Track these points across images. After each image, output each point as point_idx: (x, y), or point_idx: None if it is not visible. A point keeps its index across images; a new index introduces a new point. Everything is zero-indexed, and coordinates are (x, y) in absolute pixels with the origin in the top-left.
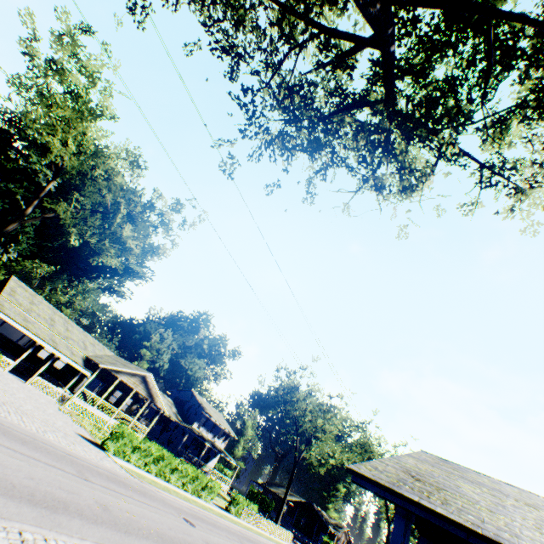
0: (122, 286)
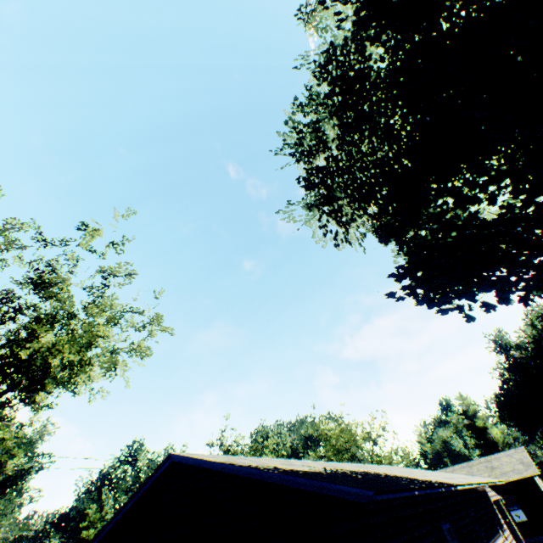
0: (24, 492)
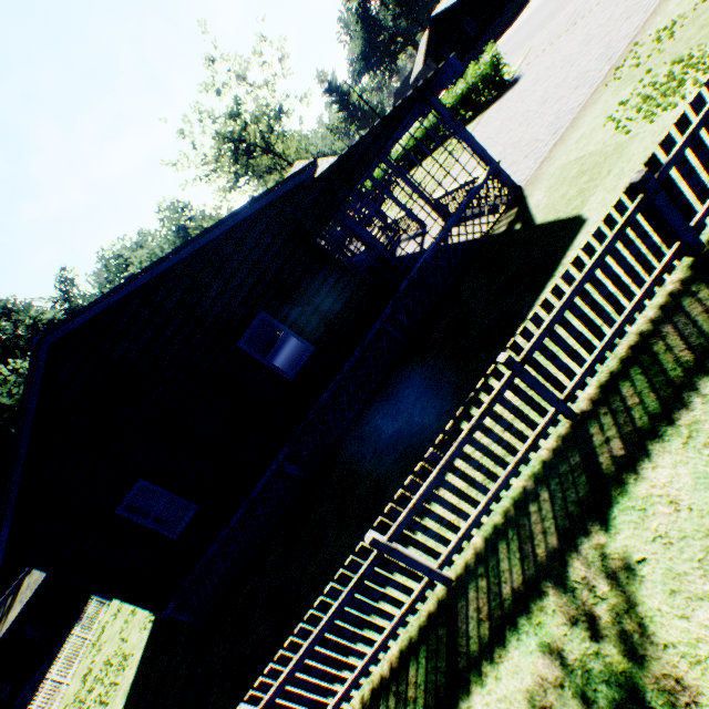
0: None
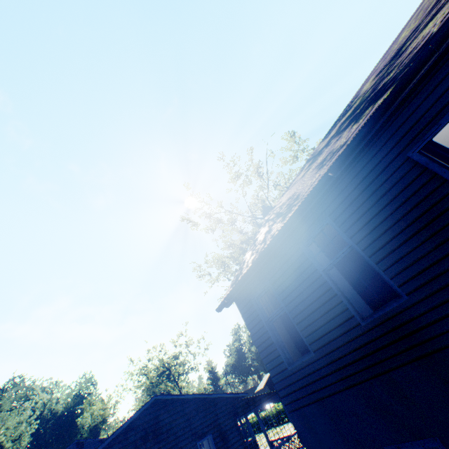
0: None
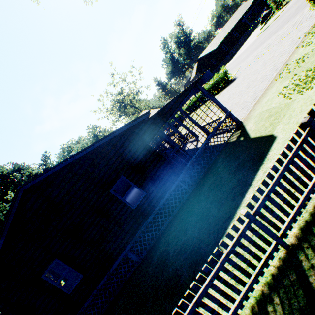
0: None
